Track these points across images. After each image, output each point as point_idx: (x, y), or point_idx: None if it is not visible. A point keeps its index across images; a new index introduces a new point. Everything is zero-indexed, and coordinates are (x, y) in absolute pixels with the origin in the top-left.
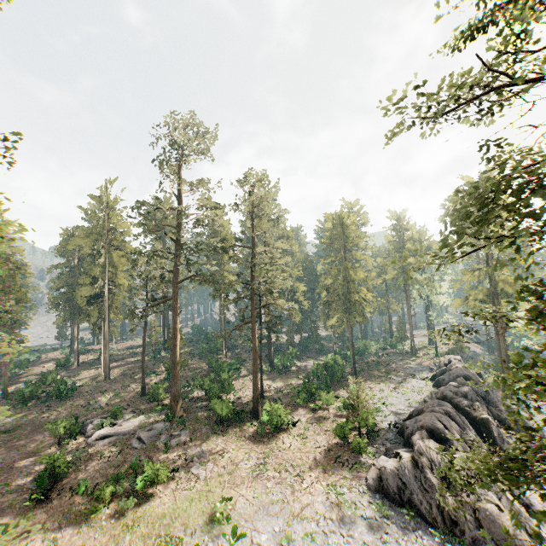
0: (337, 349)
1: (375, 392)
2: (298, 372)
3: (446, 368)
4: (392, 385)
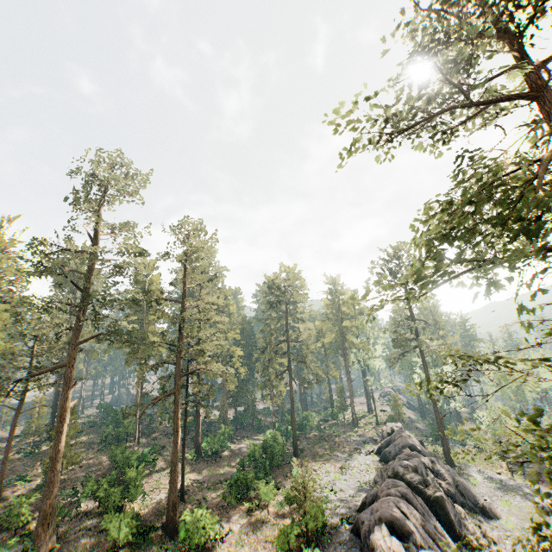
0: (276, 424)
1: (321, 476)
2: (230, 457)
3: (390, 437)
4: (338, 464)
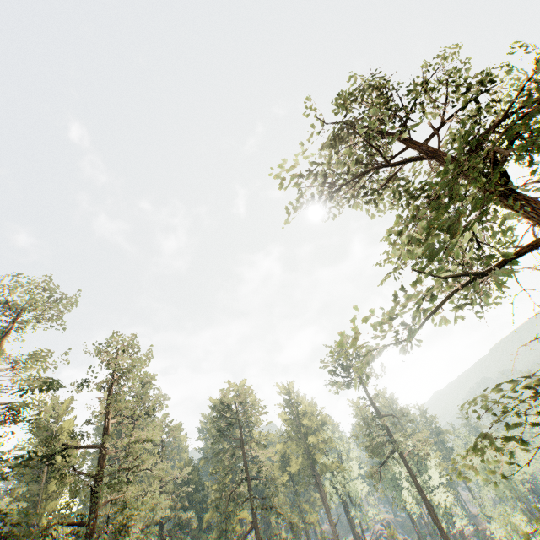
0: None
1: None
2: None
3: None
4: None
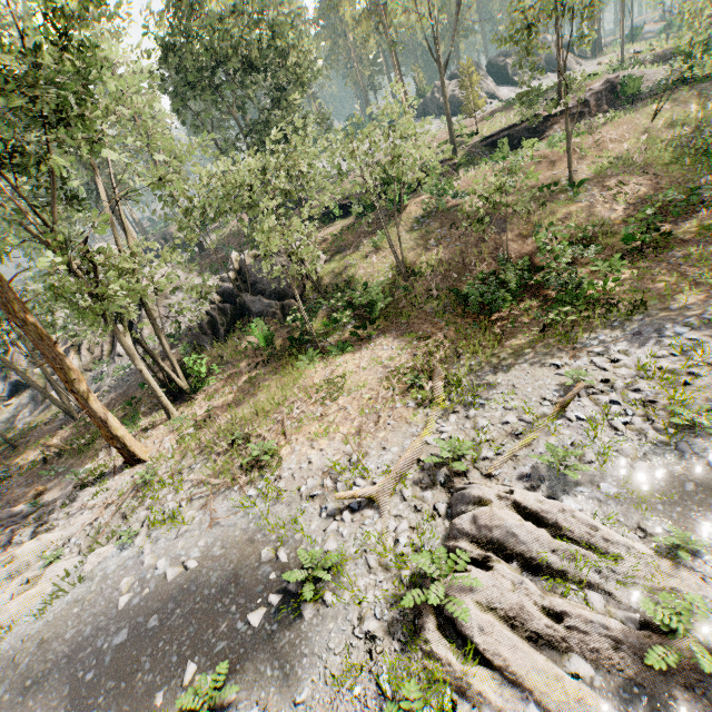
0: None
1: None
2: None
3: None
4: None
